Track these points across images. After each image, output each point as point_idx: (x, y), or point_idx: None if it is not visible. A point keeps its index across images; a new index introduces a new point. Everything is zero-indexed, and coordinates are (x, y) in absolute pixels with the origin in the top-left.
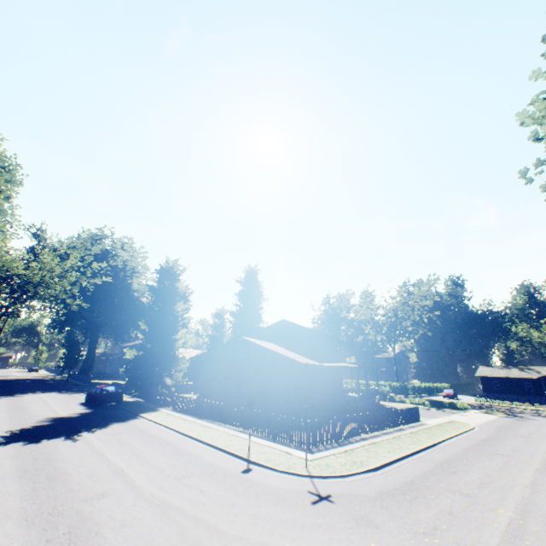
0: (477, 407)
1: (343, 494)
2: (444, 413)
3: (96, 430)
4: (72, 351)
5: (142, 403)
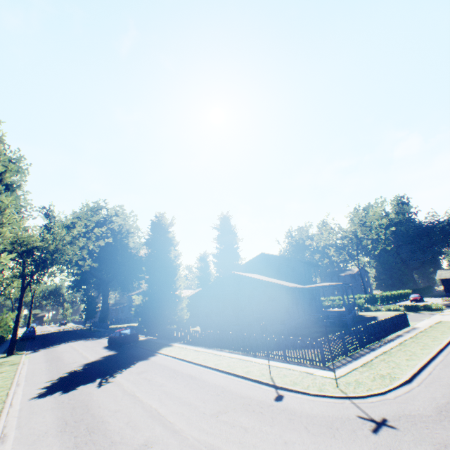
0: (449, 306)
1: (398, 416)
2: (424, 315)
3: (123, 371)
4: (90, 304)
5: (155, 341)
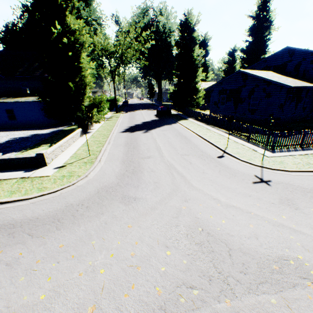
0: None
1: (281, 182)
2: None
3: (156, 128)
4: (150, 89)
5: (180, 116)
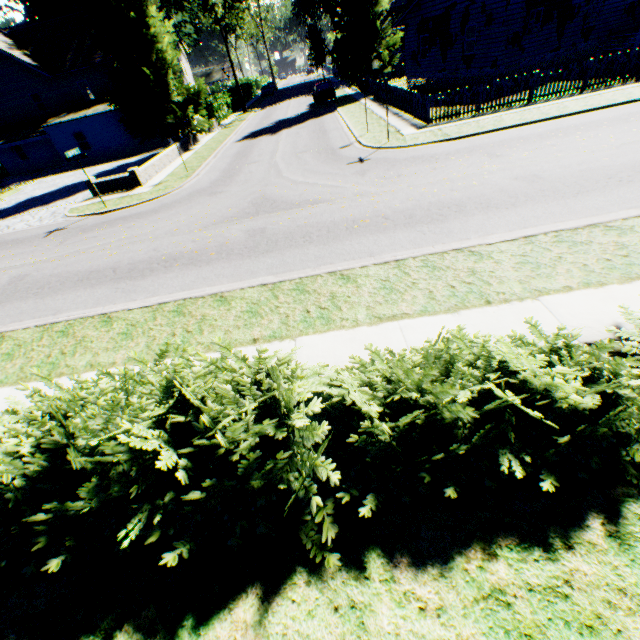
0: None
1: (379, 159)
2: None
3: (293, 127)
4: (315, 45)
5: (354, 97)
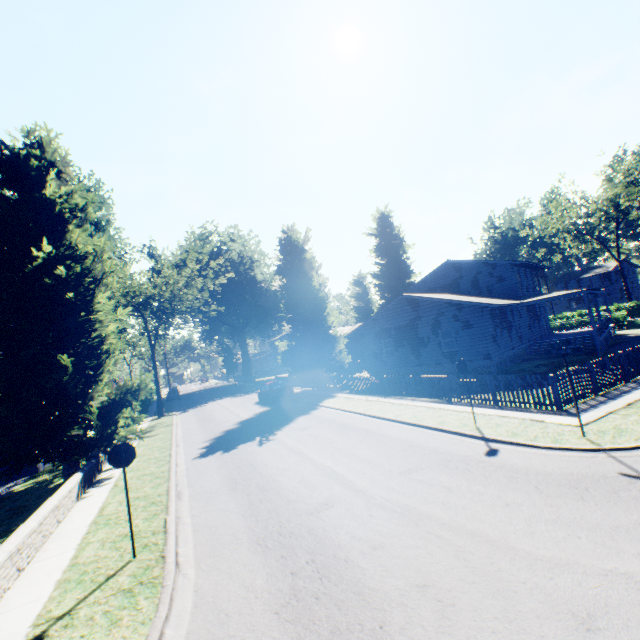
0: None
1: None
2: None
3: (282, 428)
4: (227, 357)
5: (313, 393)
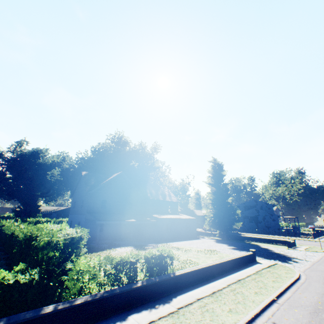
0: None
1: None
2: None
3: None
4: None
5: None
